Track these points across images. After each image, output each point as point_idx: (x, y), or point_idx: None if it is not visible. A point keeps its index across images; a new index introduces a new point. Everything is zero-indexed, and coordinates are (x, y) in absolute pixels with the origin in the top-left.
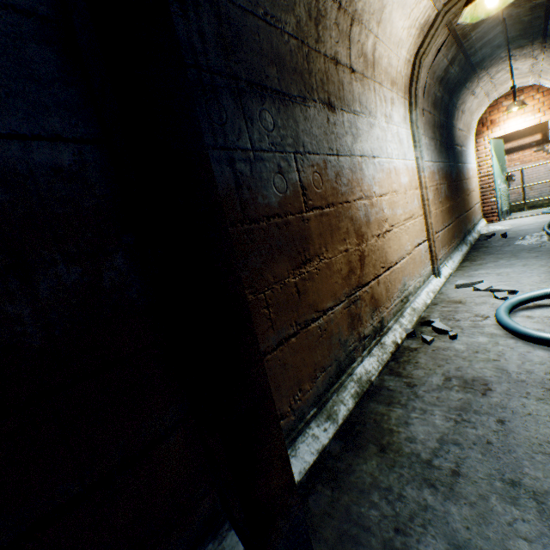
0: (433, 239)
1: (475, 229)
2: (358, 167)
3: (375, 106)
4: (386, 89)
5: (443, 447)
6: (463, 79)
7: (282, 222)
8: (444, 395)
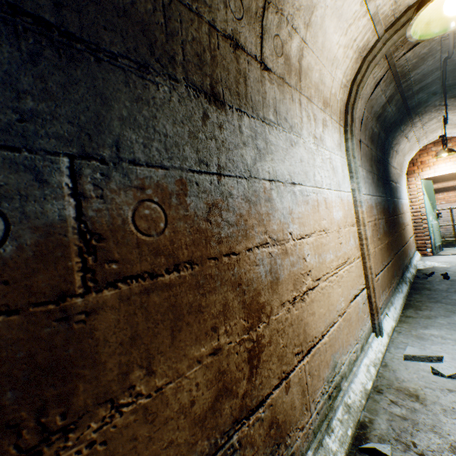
0: (373, 286)
1: (412, 263)
2: (264, 195)
3: (301, 121)
4: (316, 107)
5: None
6: (399, 120)
7: None
8: None
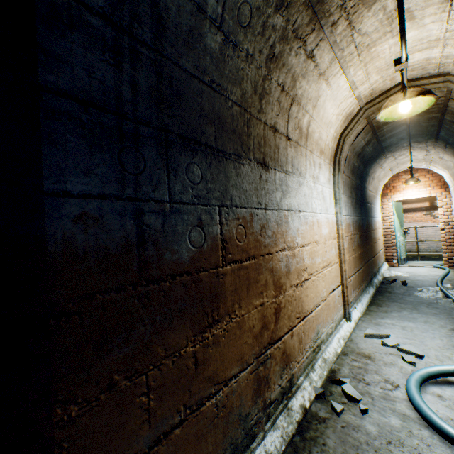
0: (346, 284)
1: (380, 271)
2: (284, 219)
3: (305, 168)
4: (315, 156)
5: None
6: (375, 156)
7: (191, 279)
8: None
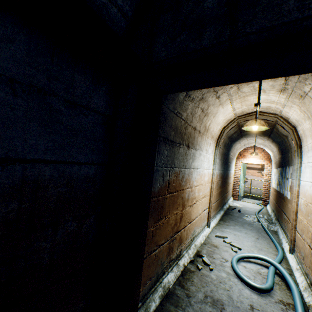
0: (211, 208)
1: (228, 202)
2: (191, 173)
3: (204, 146)
4: (209, 139)
5: None
6: (237, 138)
7: (156, 199)
8: (203, 307)
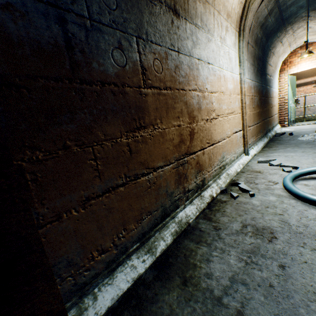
0: (246, 130)
1: (273, 129)
2: (195, 66)
3: (214, 27)
4: (223, 18)
5: (233, 286)
6: (276, 29)
7: (118, 90)
8: (240, 239)
